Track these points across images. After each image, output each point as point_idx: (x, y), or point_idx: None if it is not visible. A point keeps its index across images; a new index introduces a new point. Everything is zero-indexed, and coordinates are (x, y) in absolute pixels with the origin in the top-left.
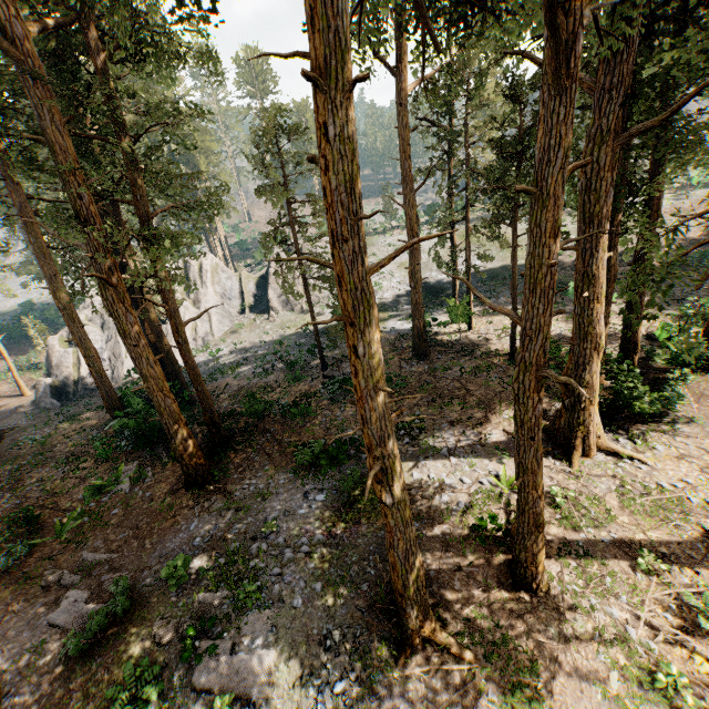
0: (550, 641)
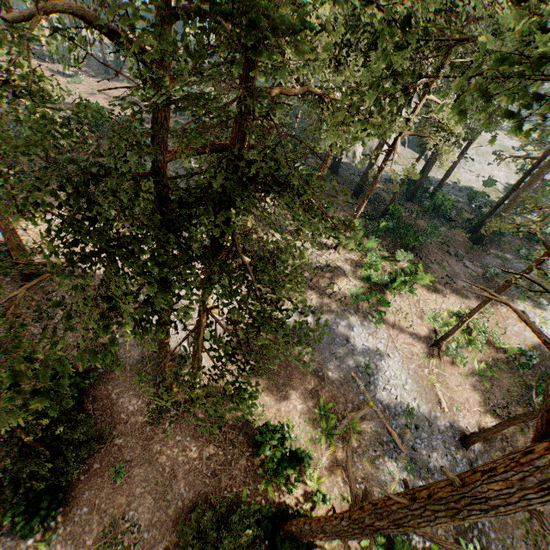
0: None
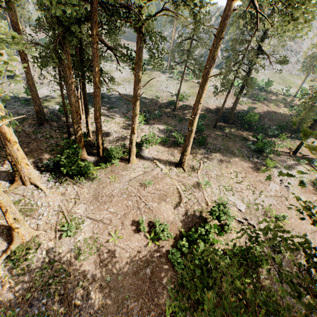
0: None
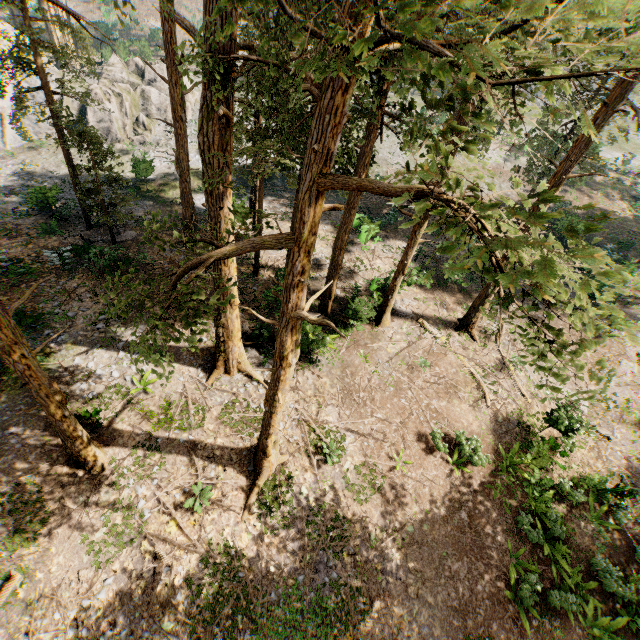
0: (73, 505)
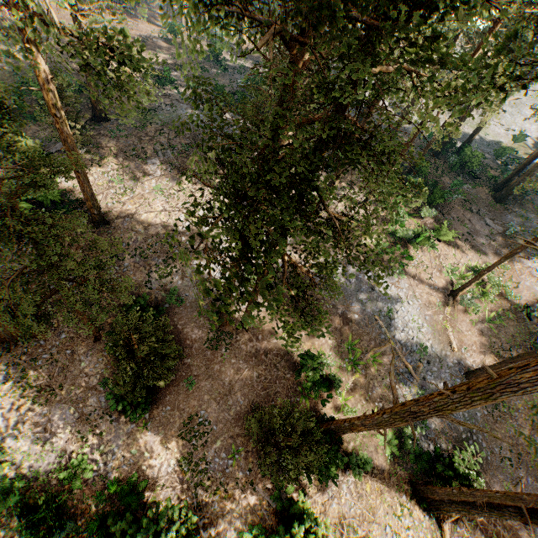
0: None
